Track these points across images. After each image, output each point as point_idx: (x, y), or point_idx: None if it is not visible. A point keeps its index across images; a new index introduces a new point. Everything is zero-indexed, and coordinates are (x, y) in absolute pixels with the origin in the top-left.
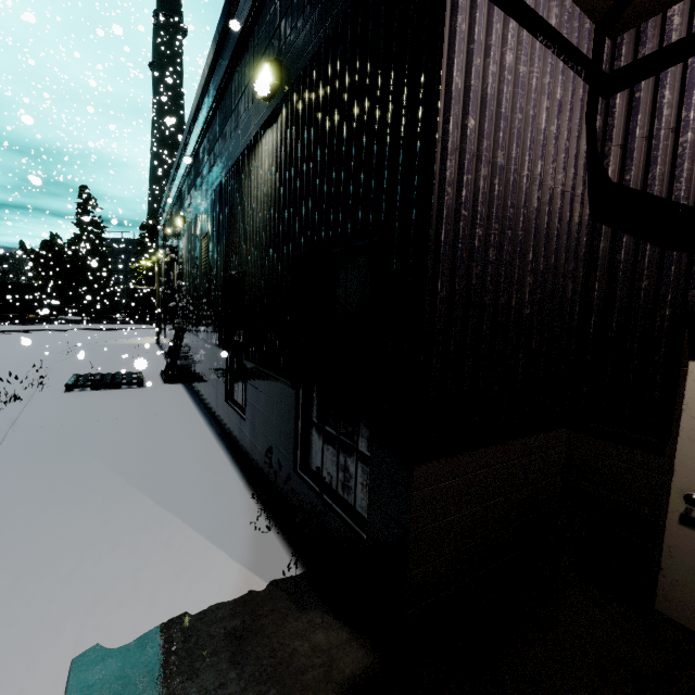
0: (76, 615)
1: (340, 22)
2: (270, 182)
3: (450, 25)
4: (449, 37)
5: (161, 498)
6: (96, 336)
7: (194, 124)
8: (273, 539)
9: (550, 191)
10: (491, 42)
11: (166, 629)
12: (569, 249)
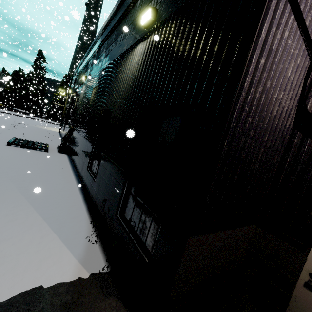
0: None
1: None
2: (137, 68)
3: (268, 4)
4: (266, 10)
5: (42, 213)
6: (30, 121)
7: (102, 33)
8: (97, 248)
9: (282, 108)
10: (281, 22)
11: (27, 295)
12: (281, 139)
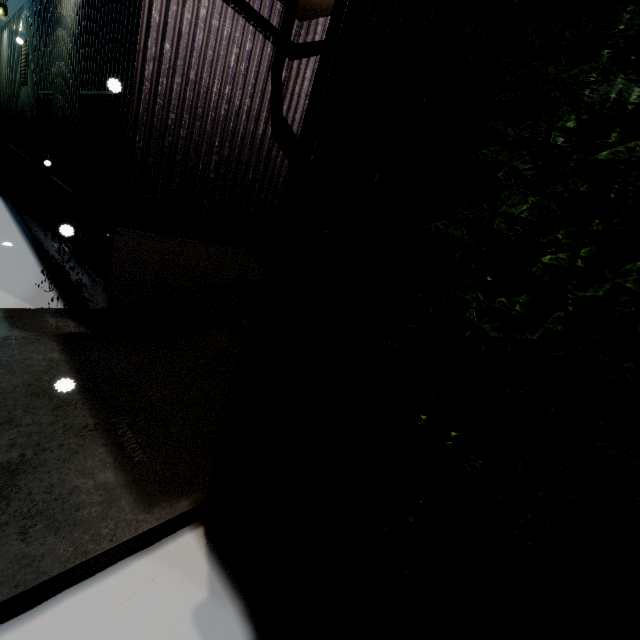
0: None
1: None
2: (73, 20)
3: None
4: None
5: None
6: None
7: None
8: (51, 295)
9: (236, 108)
10: None
11: None
12: (252, 149)
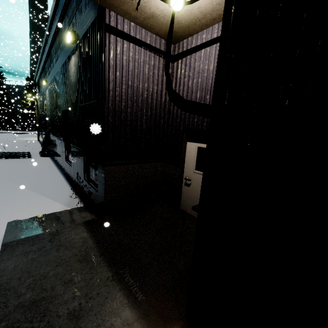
0: (8, 215)
1: (88, 29)
2: (74, 76)
3: (107, 47)
4: (107, 50)
5: (37, 191)
6: (4, 136)
7: (48, 37)
8: (77, 200)
9: (151, 92)
10: (123, 50)
11: (37, 217)
12: (161, 109)
